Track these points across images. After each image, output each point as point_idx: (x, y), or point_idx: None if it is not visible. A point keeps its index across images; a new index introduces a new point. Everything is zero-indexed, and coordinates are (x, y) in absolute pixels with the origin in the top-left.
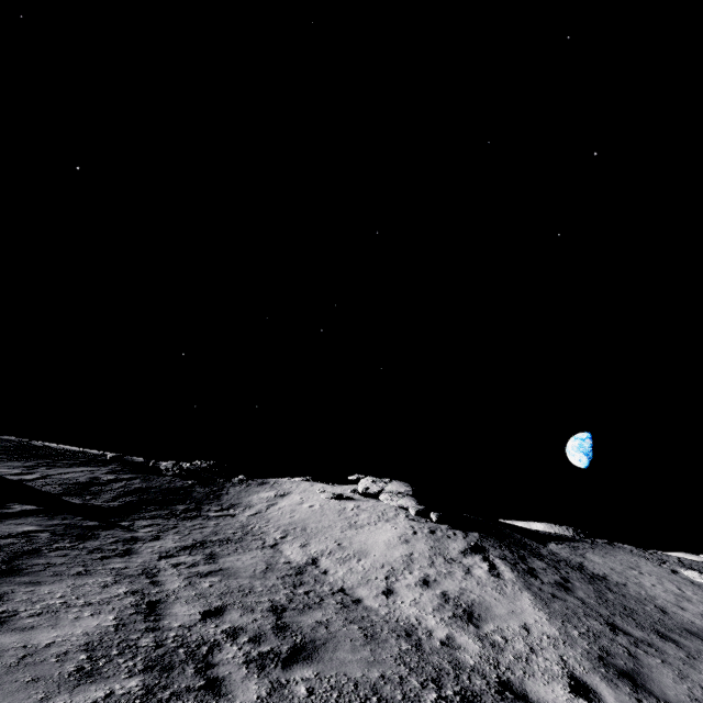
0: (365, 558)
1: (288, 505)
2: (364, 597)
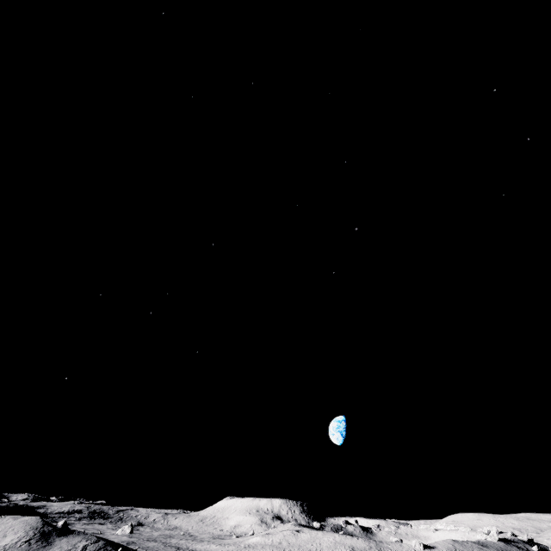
0: None
1: None
2: None
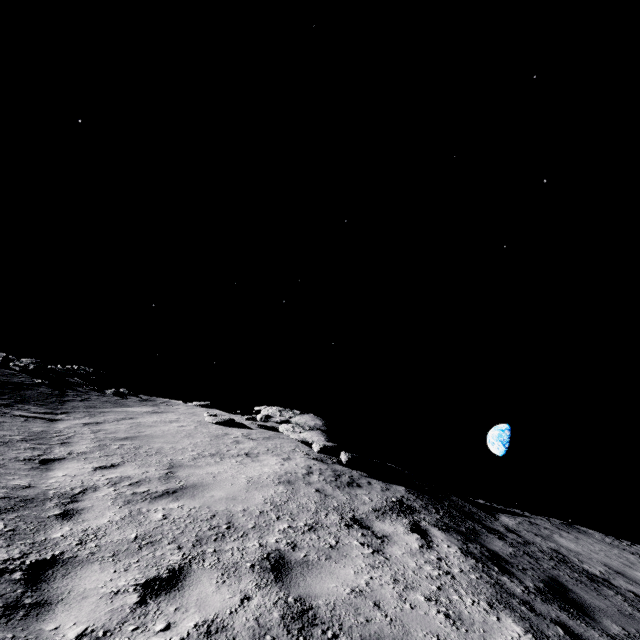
0: (188, 498)
1: (150, 421)
2: (74, 593)
